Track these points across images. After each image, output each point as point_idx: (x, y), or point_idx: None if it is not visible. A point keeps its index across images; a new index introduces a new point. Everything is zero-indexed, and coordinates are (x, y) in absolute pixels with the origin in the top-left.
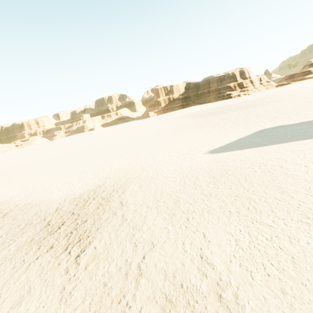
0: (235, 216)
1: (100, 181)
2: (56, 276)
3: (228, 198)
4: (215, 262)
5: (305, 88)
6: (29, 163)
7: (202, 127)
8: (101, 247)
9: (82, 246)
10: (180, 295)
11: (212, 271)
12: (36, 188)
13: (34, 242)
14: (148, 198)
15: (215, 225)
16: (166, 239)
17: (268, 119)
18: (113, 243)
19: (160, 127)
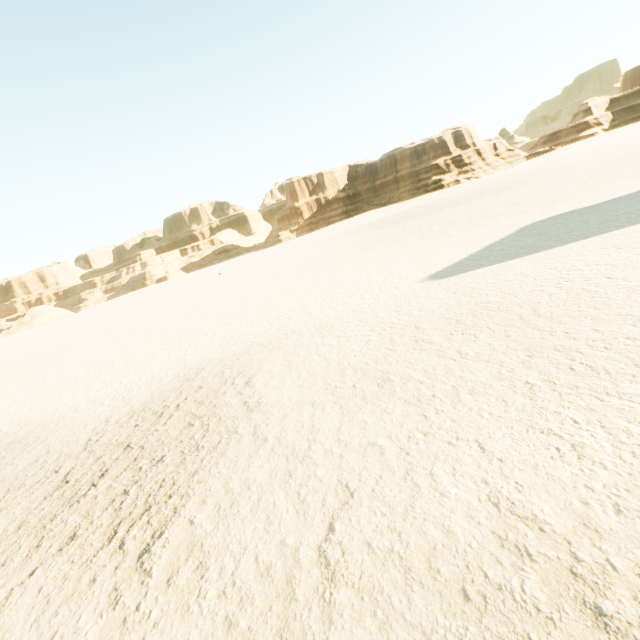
0: (548, 392)
1: (189, 368)
2: (84, 618)
3: (510, 357)
4: (541, 511)
5: (586, 152)
6: (25, 359)
7: (398, 240)
8: (207, 518)
9: (156, 523)
10: (468, 625)
11: (540, 537)
12: (40, 406)
13: (26, 530)
14: (311, 386)
15: (501, 418)
16: (382, 472)
17: (536, 206)
18: (238, 502)
19: (307, 255)
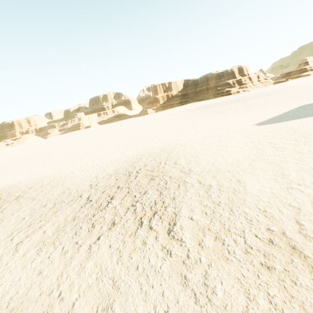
0: None
1: (132, 158)
2: (152, 260)
3: None
4: None
5: (309, 81)
6: (27, 155)
7: (220, 112)
8: (202, 217)
9: (167, 219)
10: None
11: None
12: (49, 171)
13: (80, 220)
14: (220, 164)
15: None
16: (311, 200)
17: (298, 99)
18: (217, 211)
19: (167, 118)
